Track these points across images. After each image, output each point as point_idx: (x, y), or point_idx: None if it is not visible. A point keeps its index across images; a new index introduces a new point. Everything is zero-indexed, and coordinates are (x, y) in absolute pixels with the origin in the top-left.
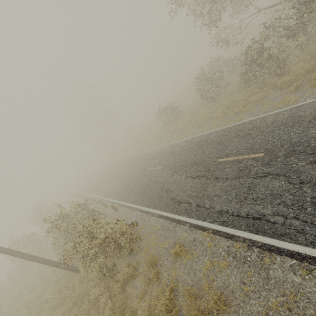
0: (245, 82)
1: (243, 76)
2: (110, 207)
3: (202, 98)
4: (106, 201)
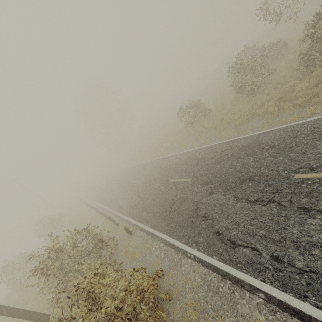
0: (306, 65)
1: (304, 57)
2: (122, 226)
3: (237, 92)
4: (117, 216)
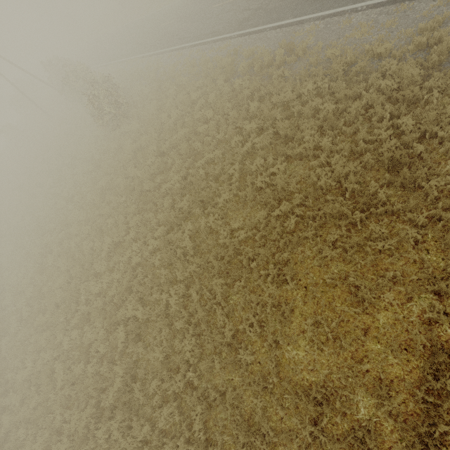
0: None
1: None
2: None
3: None
4: None
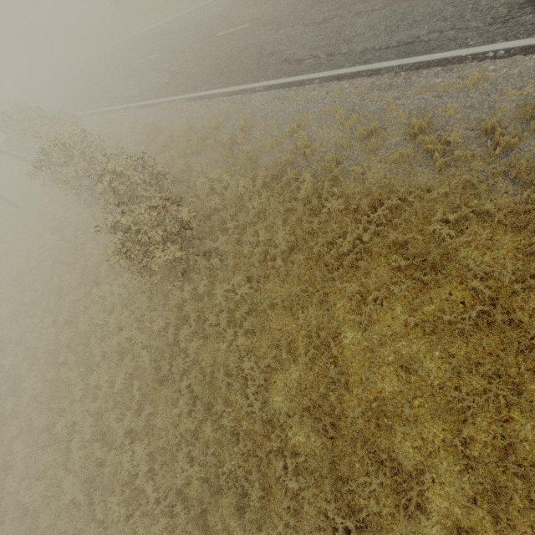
0: None
1: None
2: None
3: None
4: None
